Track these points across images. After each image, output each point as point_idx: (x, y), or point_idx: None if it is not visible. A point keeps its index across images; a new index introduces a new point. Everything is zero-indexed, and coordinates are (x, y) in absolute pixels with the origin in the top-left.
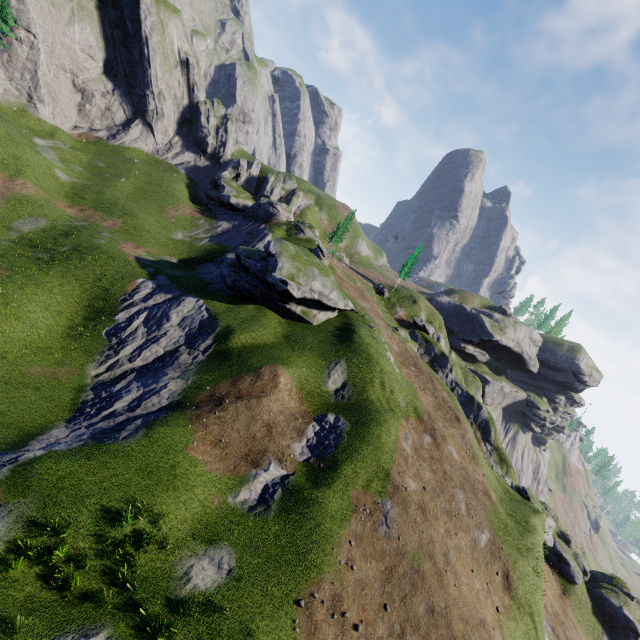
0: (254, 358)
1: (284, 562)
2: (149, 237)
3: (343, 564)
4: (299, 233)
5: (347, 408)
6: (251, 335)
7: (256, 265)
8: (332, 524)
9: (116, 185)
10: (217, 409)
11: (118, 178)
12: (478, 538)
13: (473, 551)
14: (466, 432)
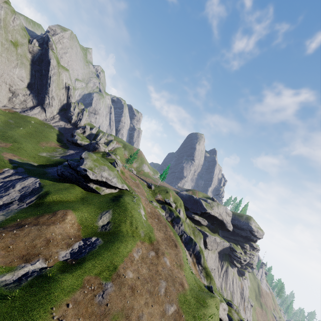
0: (56, 206)
1: (9, 317)
2: (25, 153)
3: (56, 319)
4: (108, 156)
5: (106, 234)
6: (60, 196)
7: (74, 163)
8: (60, 293)
9: (16, 130)
10: (16, 229)
11: (19, 127)
12: (168, 309)
13: (162, 317)
14: (179, 252)
